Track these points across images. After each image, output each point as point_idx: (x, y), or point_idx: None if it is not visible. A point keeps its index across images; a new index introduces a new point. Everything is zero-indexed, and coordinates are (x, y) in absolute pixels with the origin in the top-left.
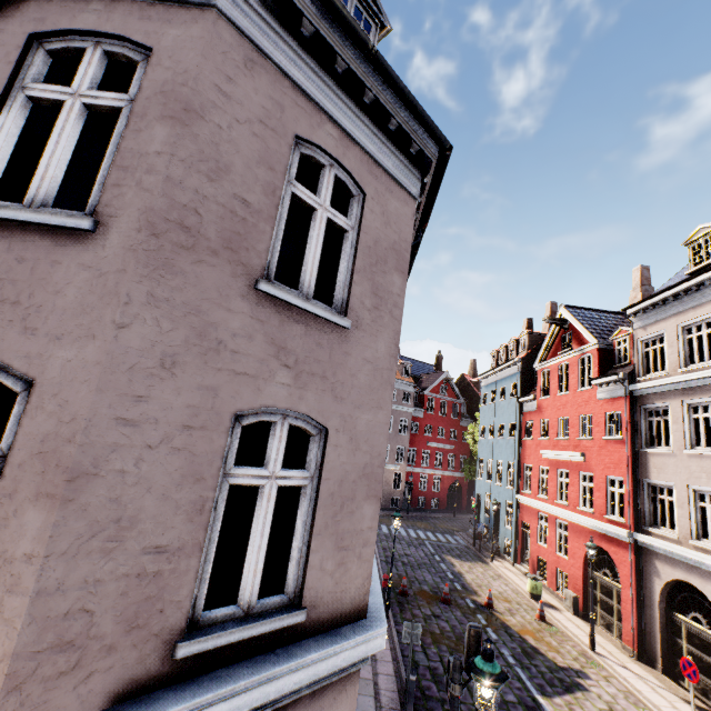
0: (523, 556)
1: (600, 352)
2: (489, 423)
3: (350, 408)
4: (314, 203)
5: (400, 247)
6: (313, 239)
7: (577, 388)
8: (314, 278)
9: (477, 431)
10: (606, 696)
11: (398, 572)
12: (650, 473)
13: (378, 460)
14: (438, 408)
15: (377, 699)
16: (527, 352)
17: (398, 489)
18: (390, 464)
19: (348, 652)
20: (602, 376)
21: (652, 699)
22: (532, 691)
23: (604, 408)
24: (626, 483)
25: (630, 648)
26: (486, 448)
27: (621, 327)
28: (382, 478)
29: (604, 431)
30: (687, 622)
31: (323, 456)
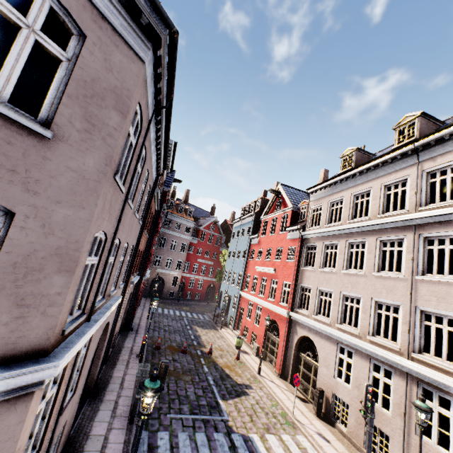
0: (238, 325)
1: (293, 213)
2: (233, 250)
3: (45, 201)
4: (19, 21)
5: (122, 92)
6: (14, 52)
7: (279, 232)
8: (12, 86)
9: (227, 254)
10: (257, 397)
11: (159, 336)
12: (303, 280)
13: (75, 245)
14: (207, 238)
15: (114, 412)
16: (259, 209)
17: (175, 286)
18: (171, 271)
19: (9, 380)
20: (291, 226)
21: (280, 396)
22: (218, 398)
23: (289, 244)
24: (291, 286)
25: (278, 371)
26: (229, 264)
27: (305, 199)
28: (78, 259)
29: (287, 257)
30: (304, 357)
31: (7, 233)
